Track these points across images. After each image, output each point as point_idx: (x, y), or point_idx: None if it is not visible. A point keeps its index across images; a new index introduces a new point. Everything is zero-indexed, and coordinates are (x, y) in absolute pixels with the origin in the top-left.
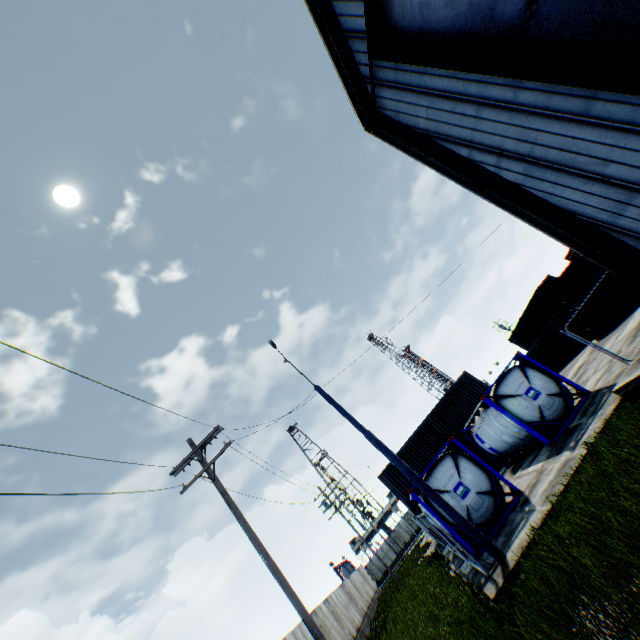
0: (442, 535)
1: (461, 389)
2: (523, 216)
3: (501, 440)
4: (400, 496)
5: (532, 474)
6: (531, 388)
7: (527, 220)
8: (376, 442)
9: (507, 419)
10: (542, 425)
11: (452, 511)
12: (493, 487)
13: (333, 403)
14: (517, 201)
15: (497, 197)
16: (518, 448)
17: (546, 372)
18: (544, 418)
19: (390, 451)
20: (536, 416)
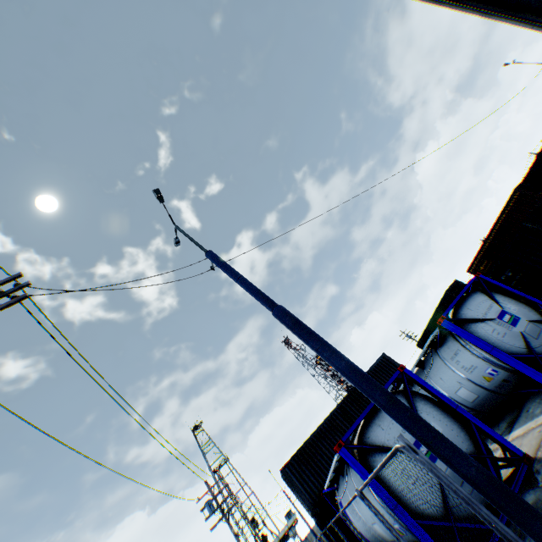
0: (399, 535)
1: (380, 372)
2: (522, 18)
3: (455, 400)
4: (306, 498)
5: (535, 431)
6: (505, 312)
7: (528, 21)
8: (293, 320)
9: (477, 351)
10: (531, 359)
11: (455, 450)
12: (478, 448)
13: (230, 269)
14: (510, 8)
15: (482, 8)
16: (478, 413)
17: (518, 297)
18: (532, 349)
19: (318, 335)
20: (520, 346)
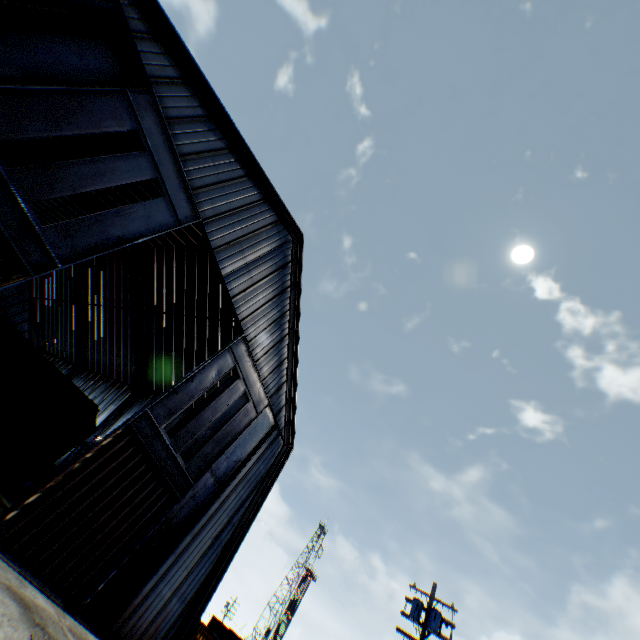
0: None
1: None
2: None
3: None
4: None
5: None
6: None
7: None
8: None
9: None
10: None
11: None
12: None
13: None
14: None
15: None
16: None
17: None
18: None
19: None
20: None
